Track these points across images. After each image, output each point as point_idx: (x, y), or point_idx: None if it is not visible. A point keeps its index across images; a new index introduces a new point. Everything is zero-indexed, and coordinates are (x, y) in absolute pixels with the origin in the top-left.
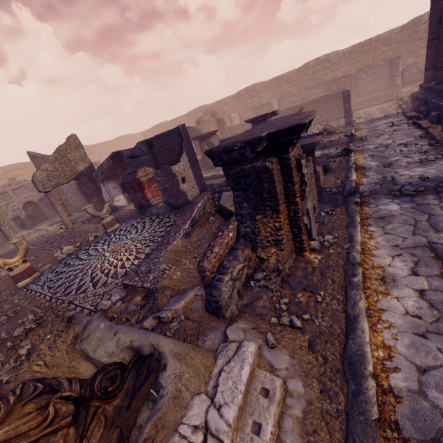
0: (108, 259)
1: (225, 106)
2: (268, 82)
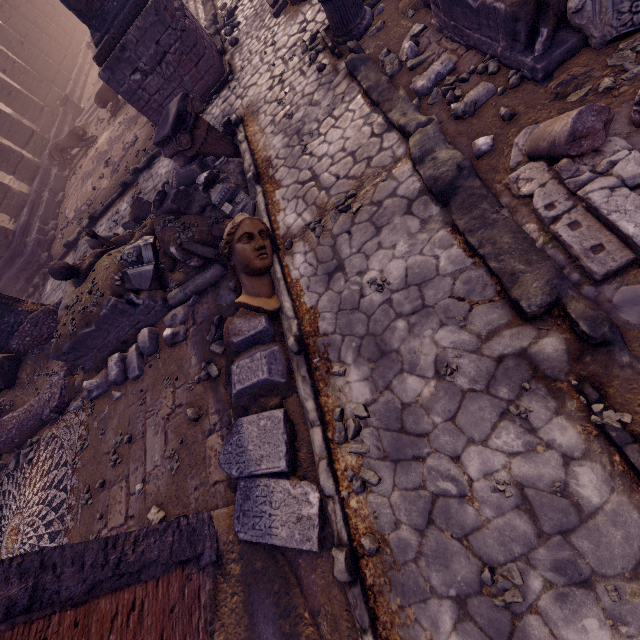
0: (28, 518)
1: None
2: None
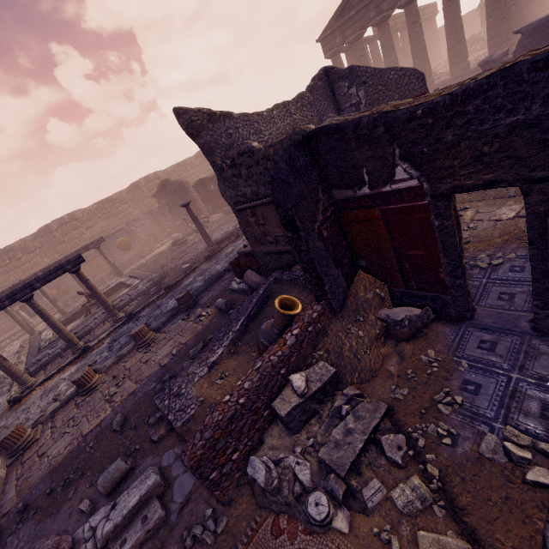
0: None
1: (120, 204)
2: (170, 169)
